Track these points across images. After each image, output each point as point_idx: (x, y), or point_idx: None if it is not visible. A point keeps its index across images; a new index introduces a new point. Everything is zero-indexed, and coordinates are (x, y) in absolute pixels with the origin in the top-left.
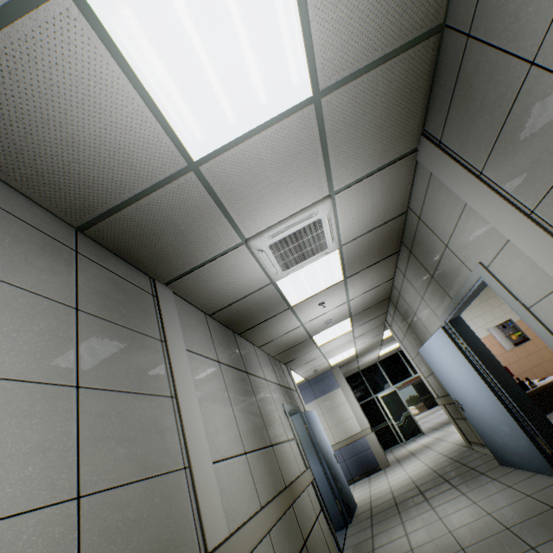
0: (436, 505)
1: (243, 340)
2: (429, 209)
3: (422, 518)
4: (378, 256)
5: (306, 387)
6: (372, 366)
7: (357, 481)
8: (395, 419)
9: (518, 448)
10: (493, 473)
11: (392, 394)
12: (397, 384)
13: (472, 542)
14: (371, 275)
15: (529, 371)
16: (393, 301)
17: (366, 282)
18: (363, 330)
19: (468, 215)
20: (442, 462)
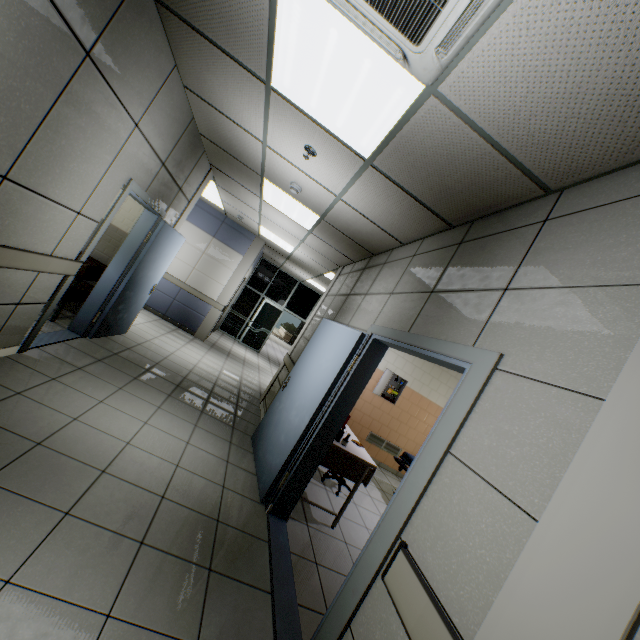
0: (165, 410)
1: (155, 23)
2: (583, 224)
3: (137, 406)
4: (434, 197)
5: (218, 218)
6: (292, 280)
7: (165, 320)
8: (254, 324)
9: (271, 455)
10: (238, 438)
11: (276, 311)
12: (288, 310)
13: (121, 475)
14: (395, 206)
15: (362, 414)
16: (371, 262)
17: (381, 207)
18: (318, 246)
19: (621, 301)
20: (230, 385)
